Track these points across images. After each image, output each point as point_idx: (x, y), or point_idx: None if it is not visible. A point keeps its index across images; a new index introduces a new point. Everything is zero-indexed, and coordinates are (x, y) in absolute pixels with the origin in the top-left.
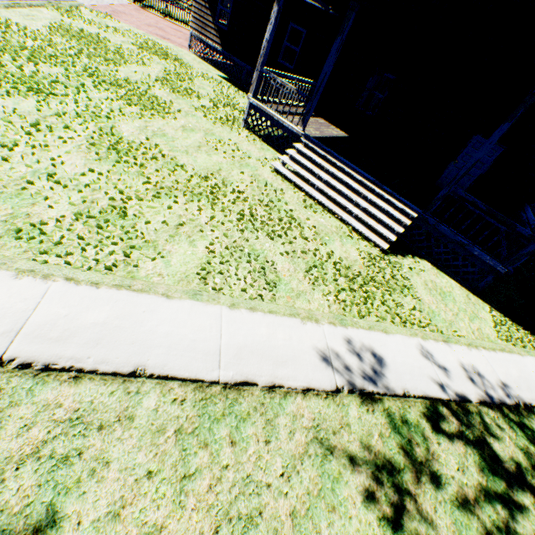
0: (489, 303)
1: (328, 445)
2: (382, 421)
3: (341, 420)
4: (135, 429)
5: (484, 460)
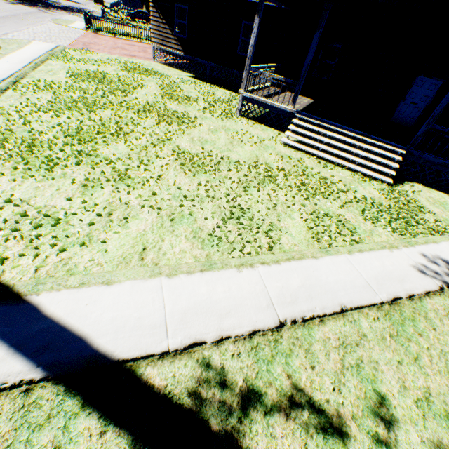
0: None
1: None
2: None
3: None
4: (371, 341)
5: None
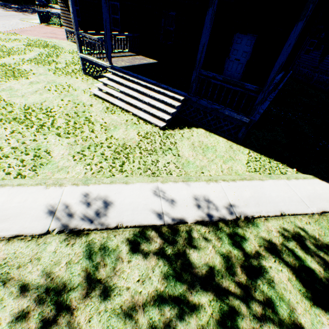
0: (251, 147)
1: (5, 278)
2: (78, 251)
3: (34, 255)
4: None
5: (174, 269)
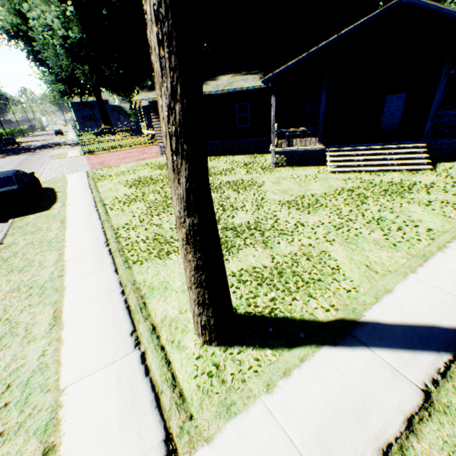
0: None
1: None
2: None
3: None
4: None
5: None
